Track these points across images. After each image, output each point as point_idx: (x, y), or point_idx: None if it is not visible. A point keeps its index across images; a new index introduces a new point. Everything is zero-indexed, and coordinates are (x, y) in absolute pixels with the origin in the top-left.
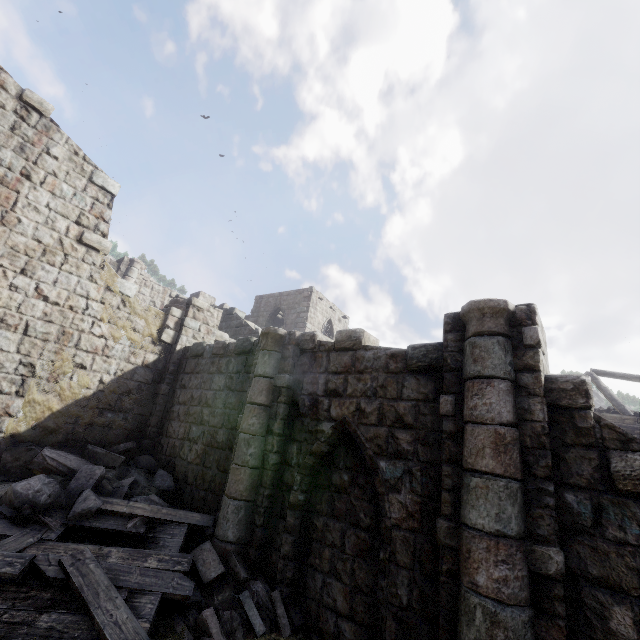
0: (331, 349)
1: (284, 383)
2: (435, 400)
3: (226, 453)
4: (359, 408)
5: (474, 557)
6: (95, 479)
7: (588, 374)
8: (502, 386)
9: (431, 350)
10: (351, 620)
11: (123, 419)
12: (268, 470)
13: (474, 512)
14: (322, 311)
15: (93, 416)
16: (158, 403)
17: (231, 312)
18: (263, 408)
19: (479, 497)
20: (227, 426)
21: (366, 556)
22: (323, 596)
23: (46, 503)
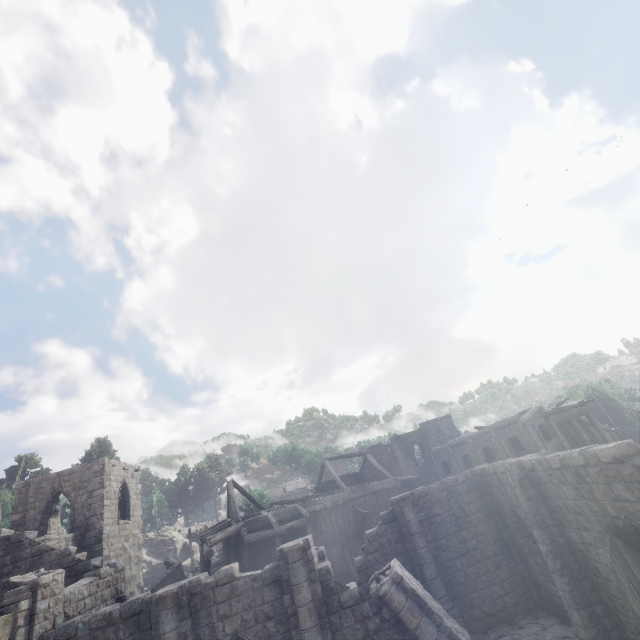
0: (215, 586)
1: (189, 627)
2: (281, 597)
3: None
4: (243, 619)
5: None
6: None
7: (323, 462)
8: (306, 584)
9: (274, 571)
10: None
11: None
12: None
13: None
14: (116, 477)
15: None
16: None
17: (19, 539)
18: None
19: None
20: None
21: None
22: None
23: None
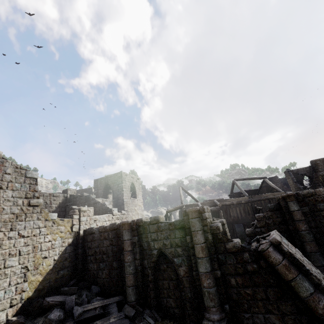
0: (149, 224)
1: (136, 240)
2: (185, 237)
3: (119, 270)
4: (164, 243)
5: (203, 280)
6: (74, 301)
7: (233, 181)
8: (200, 232)
9: (181, 222)
10: (177, 308)
11: (67, 271)
12: (139, 272)
13: (200, 268)
14: (128, 180)
15: (55, 275)
16: (79, 258)
17: (89, 197)
18: (131, 251)
19: (201, 264)
20: (116, 260)
21: (177, 288)
22: (167, 305)
23: (63, 318)
